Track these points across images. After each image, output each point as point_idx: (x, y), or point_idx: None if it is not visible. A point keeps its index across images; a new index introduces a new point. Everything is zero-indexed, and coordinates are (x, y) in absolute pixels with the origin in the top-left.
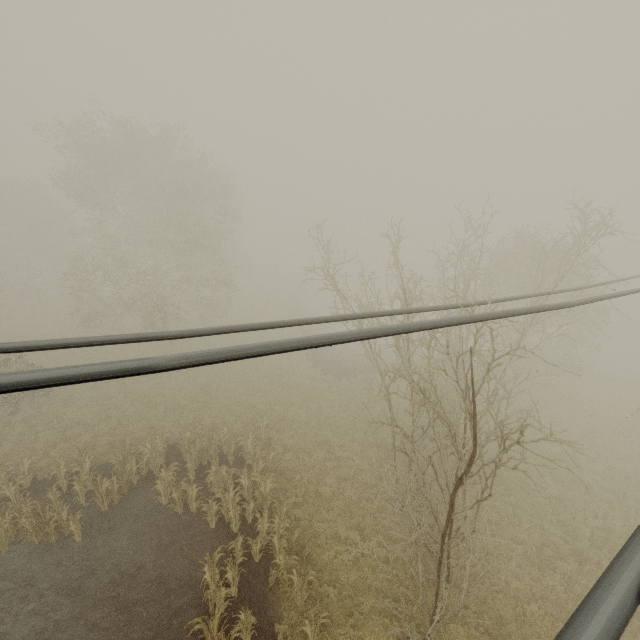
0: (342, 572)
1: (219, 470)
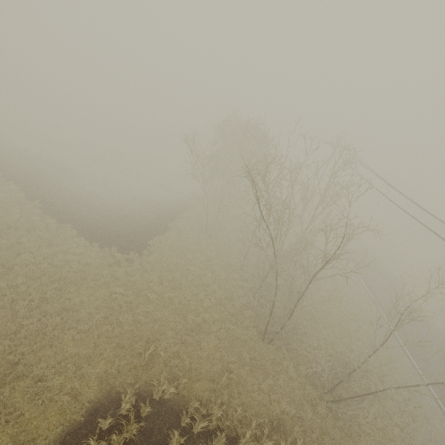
0: (286, 410)
1: (178, 444)
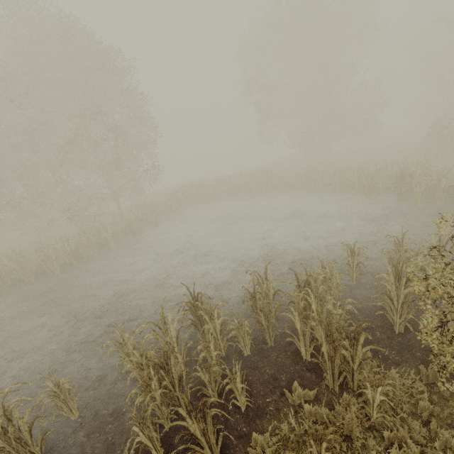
0: None
1: None
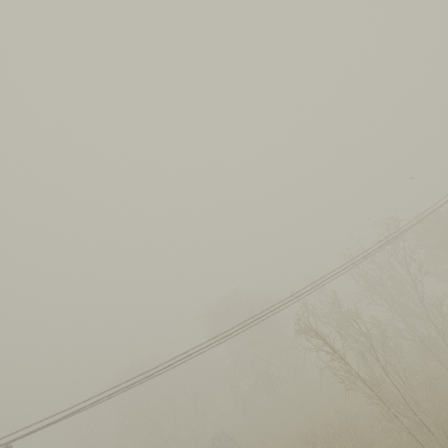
0: None
1: None
